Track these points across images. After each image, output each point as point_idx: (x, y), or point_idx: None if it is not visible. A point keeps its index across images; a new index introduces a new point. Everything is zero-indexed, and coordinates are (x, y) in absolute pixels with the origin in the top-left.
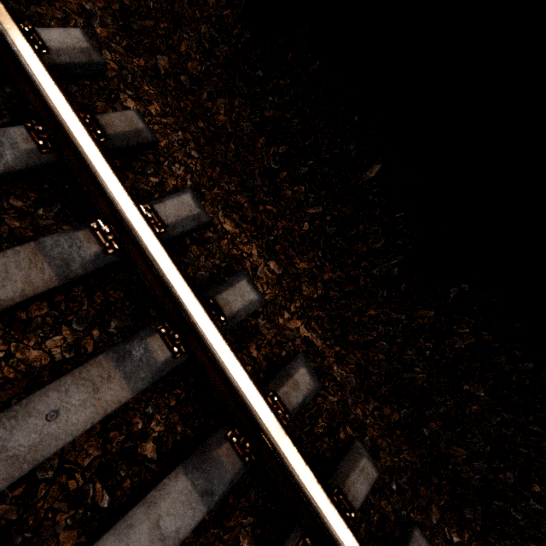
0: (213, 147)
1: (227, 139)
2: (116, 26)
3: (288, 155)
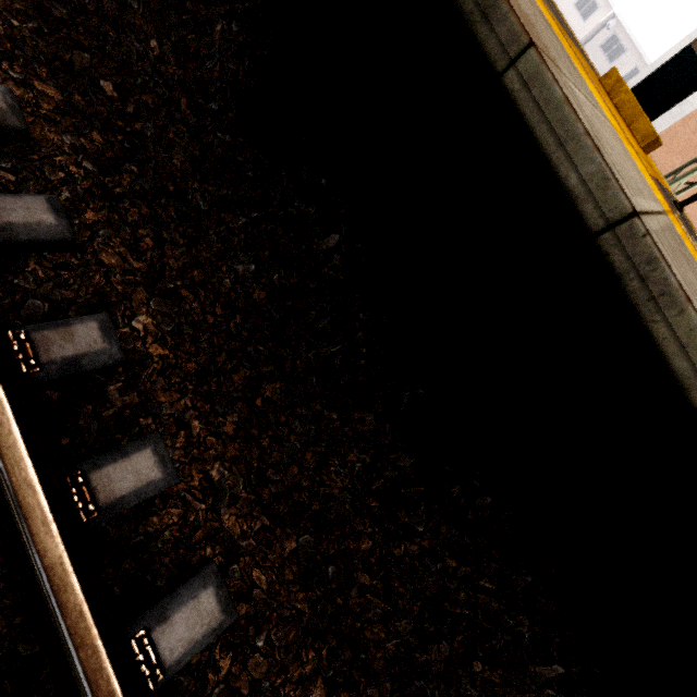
0: (363, 694)
1: (383, 676)
2: (249, 493)
3: (451, 658)
